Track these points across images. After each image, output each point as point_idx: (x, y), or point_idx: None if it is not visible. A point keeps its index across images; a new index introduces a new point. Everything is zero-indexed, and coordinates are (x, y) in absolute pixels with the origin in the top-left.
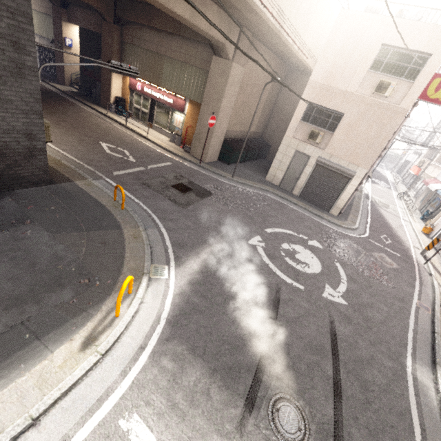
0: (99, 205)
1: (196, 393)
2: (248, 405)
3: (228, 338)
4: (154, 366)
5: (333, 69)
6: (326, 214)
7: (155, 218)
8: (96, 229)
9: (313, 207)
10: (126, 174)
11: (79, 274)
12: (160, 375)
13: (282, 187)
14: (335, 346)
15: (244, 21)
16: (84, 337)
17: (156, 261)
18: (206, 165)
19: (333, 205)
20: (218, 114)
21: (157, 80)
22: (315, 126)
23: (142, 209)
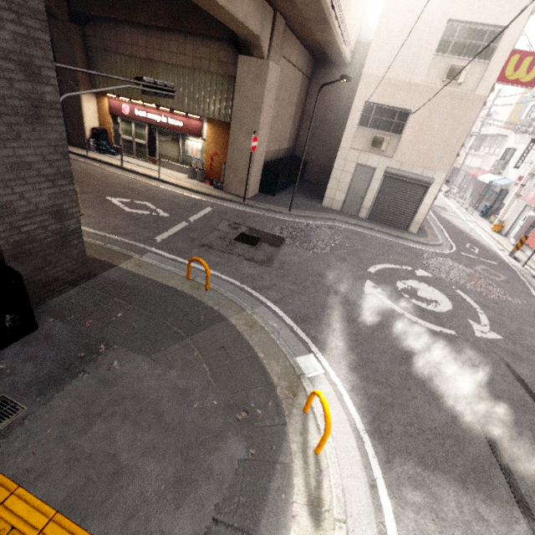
0: (175, 292)
1: (469, 523)
2: (525, 512)
3: (441, 429)
4: (403, 508)
5: (392, 57)
6: (406, 234)
7: (250, 291)
8: (198, 330)
9: (389, 229)
10: (172, 237)
11: (228, 407)
12: (418, 517)
13: (345, 211)
14: (532, 394)
15: (283, 2)
16: (304, 504)
17: (295, 352)
18: (251, 202)
19: (410, 222)
20: (257, 133)
21: (154, 98)
22: (377, 130)
23: (225, 281)
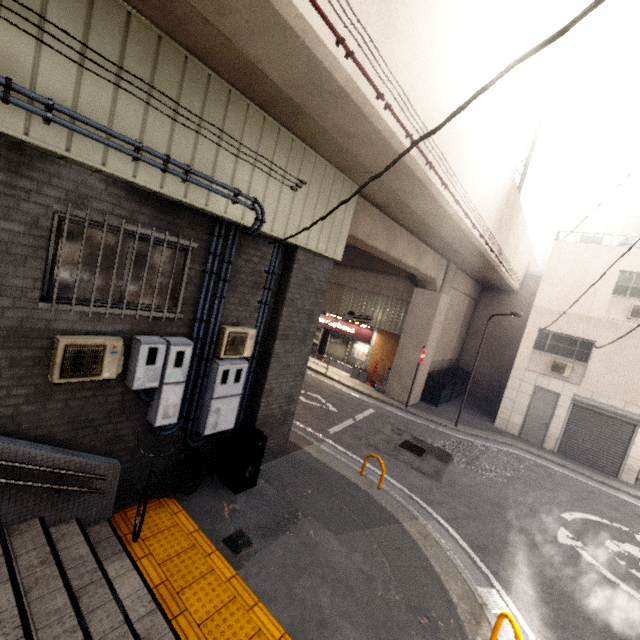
0: (351, 484)
1: None
2: None
3: None
4: None
5: (563, 295)
6: (616, 482)
7: (419, 502)
8: (374, 525)
9: (589, 470)
10: (341, 431)
11: (409, 607)
12: None
13: (524, 438)
14: None
15: (457, 259)
16: None
17: (473, 580)
18: (413, 410)
19: (620, 466)
20: (425, 347)
21: (335, 310)
22: (556, 356)
23: (394, 486)
